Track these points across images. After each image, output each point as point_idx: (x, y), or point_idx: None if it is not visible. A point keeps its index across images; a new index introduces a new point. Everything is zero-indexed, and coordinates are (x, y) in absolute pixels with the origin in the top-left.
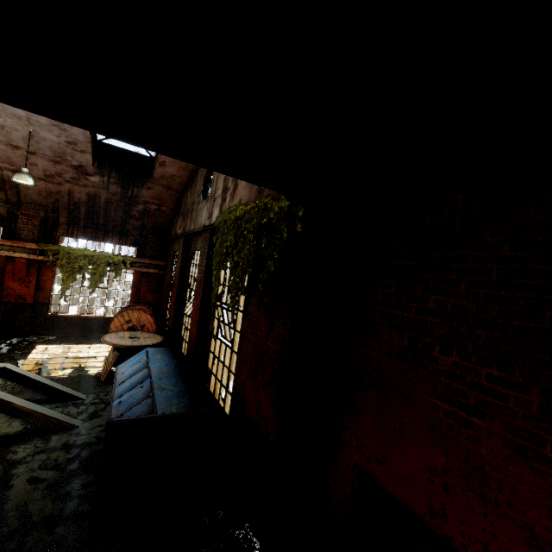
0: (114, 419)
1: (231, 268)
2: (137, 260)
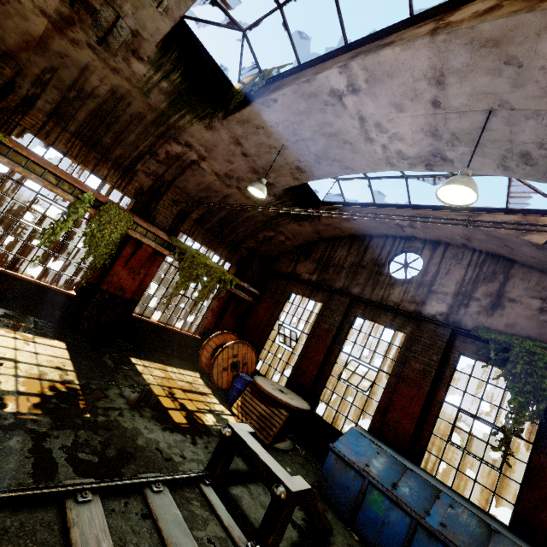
0: None
1: None
2: (240, 283)
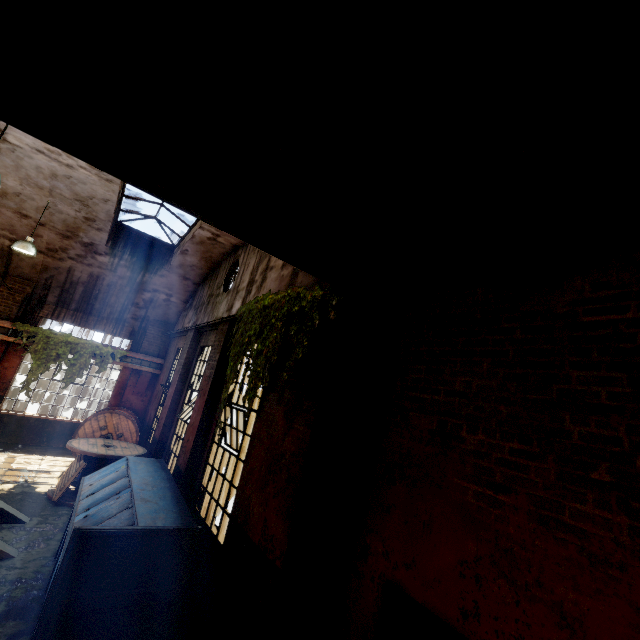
0: (83, 527)
1: (253, 357)
2: (130, 355)
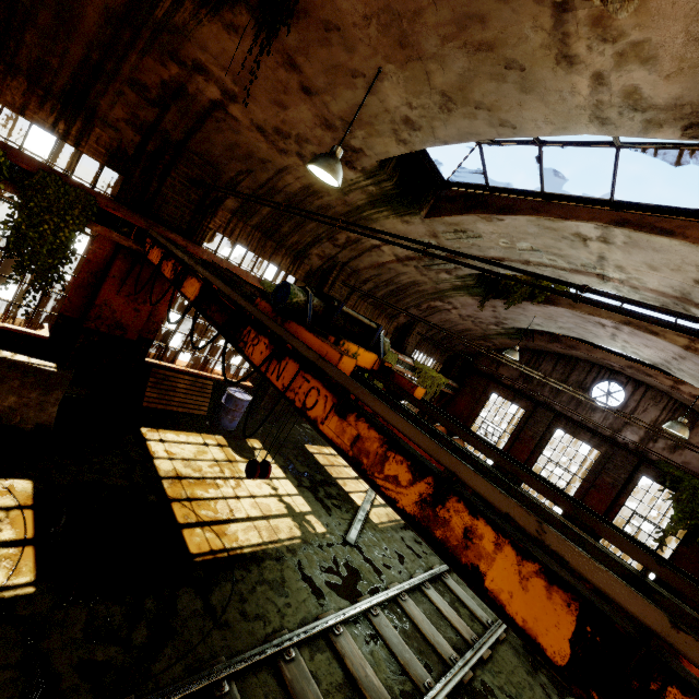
0: None
1: None
2: (448, 382)
